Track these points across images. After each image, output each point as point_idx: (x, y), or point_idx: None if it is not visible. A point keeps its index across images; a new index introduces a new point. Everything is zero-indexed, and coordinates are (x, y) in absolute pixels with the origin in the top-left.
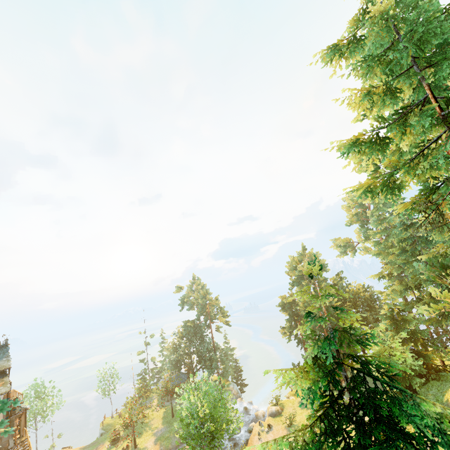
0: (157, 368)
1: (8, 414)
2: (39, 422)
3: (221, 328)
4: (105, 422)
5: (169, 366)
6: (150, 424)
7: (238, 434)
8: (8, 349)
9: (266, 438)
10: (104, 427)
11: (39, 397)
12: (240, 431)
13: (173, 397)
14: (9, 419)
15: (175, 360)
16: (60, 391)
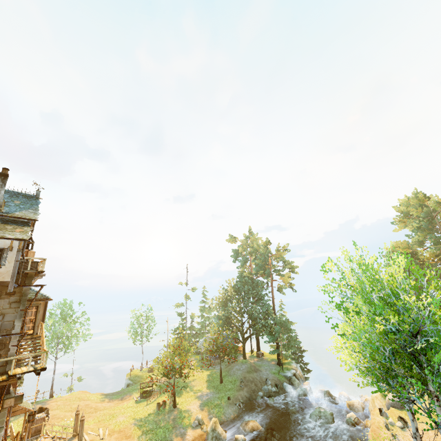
0: (195, 329)
1: (20, 274)
2: (61, 349)
3: (284, 288)
4: (132, 372)
5: (216, 322)
6: (191, 385)
7: (331, 423)
8: (38, 203)
9: (406, 437)
10: (131, 378)
11: (65, 320)
12: (333, 420)
13: (216, 363)
14: (19, 284)
15: (224, 315)
16: (89, 318)
